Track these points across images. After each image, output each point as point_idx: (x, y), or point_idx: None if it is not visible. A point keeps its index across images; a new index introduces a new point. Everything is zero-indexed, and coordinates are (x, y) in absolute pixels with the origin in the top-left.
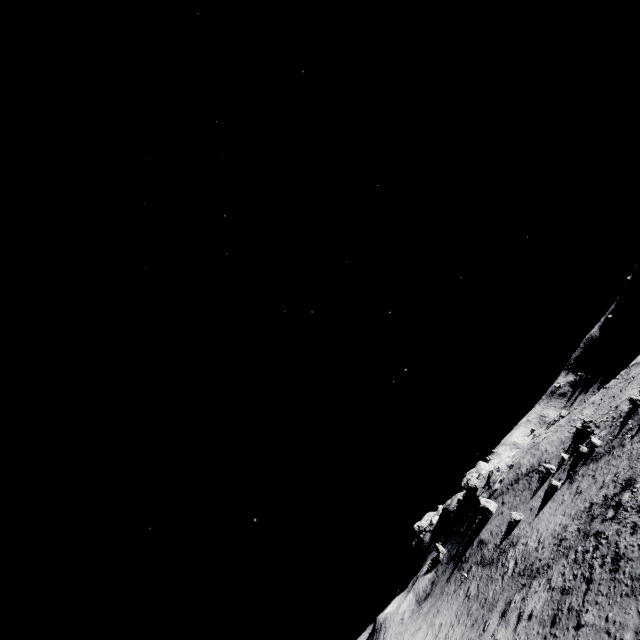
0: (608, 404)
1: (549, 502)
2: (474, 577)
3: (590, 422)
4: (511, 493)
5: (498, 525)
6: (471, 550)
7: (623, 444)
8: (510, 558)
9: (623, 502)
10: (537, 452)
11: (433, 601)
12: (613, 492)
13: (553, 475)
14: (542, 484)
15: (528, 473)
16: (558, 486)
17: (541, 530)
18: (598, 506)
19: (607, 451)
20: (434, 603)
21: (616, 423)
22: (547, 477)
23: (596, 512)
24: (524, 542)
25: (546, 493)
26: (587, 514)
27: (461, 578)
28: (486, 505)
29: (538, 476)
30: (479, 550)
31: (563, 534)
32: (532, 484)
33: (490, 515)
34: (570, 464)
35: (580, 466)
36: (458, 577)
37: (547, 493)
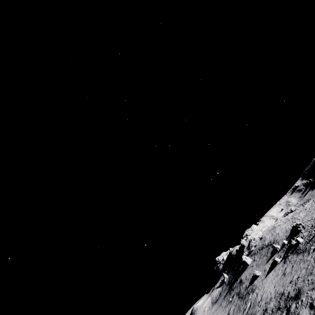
0: (312, 214)
1: (273, 270)
2: (233, 303)
3: (300, 224)
4: (258, 255)
5: (249, 273)
6: (236, 284)
7: (309, 252)
8: (249, 300)
9: (290, 311)
10: (274, 233)
11: (217, 307)
12: (291, 294)
13: (278, 252)
14: (272, 256)
15: (268, 245)
16: (278, 261)
17: (265, 289)
18: (284, 299)
19: (303, 250)
20: (216, 309)
21: (312, 230)
22: (275, 252)
23: (281, 304)
24: (257, 292)
25: (273, 263)
26: (279, 300)
27: (229, 300)
28: (245, 260)
29: (272, 249)
30: (239, 286)
31: (268, 305)
32: (268, 253)
33: (247, 265)
34: (287, 248)
35: (290, 253)
36: (228, 298)
37: (273, 263)
